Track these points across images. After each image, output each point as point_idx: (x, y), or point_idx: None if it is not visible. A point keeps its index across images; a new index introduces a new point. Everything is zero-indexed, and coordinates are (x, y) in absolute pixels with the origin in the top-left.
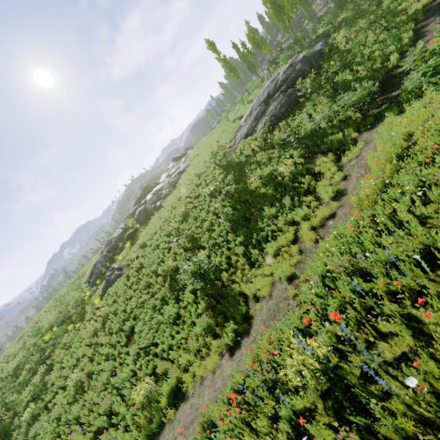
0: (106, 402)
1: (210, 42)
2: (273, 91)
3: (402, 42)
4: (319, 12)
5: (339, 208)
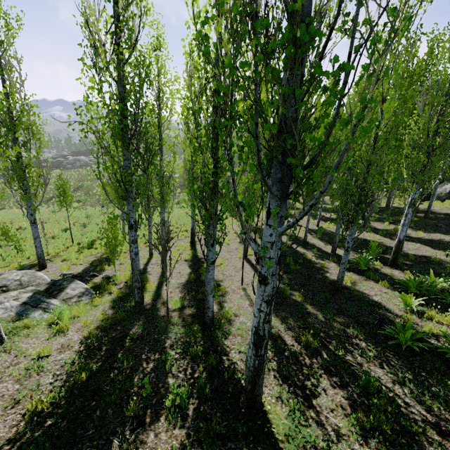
0: None
1: None
2: None
3: None
4: None
5: None
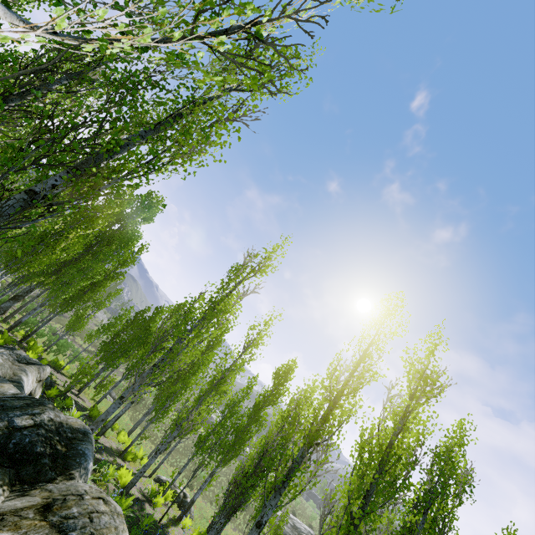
0: None
1: None
2: (299, 530)
3: None
4: None
5: None
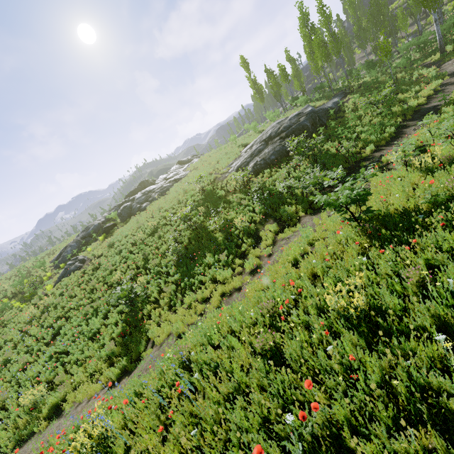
0: (3, 395)
1: (244, 59)
2: (274, 134)
3: (383, 135)
4: (362, 59)
5: (247, 284)
